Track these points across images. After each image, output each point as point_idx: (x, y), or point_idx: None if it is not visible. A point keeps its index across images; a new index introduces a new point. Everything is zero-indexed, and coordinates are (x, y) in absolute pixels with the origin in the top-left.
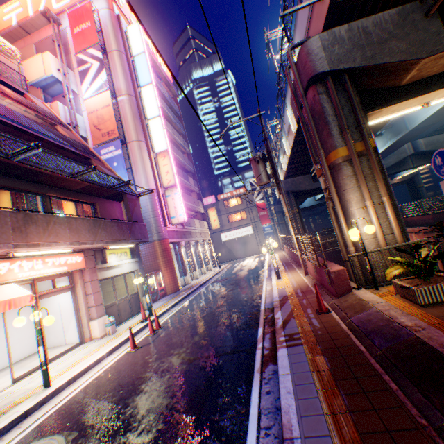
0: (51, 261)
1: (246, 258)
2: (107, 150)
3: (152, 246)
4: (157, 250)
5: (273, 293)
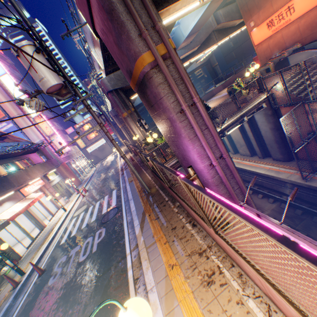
0: (35, 184)
1: (108, 157)
2: (1, 126)
3: (58, 168)
4: (62, 169)
5: (122, 163)
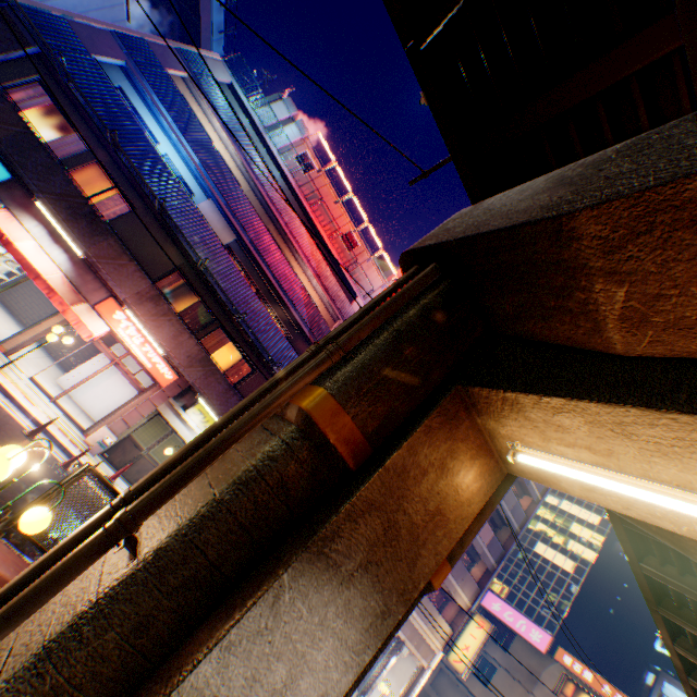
0: (149, 349)
1: None
2: None
3: None
4: None
5: None
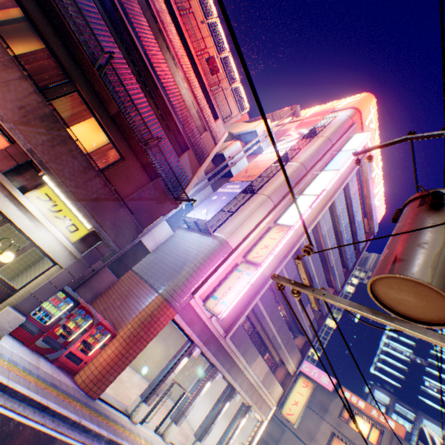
0: None
1: None
2: (232, 186)
3: (151, 296)
4: (148, 305)
5: None
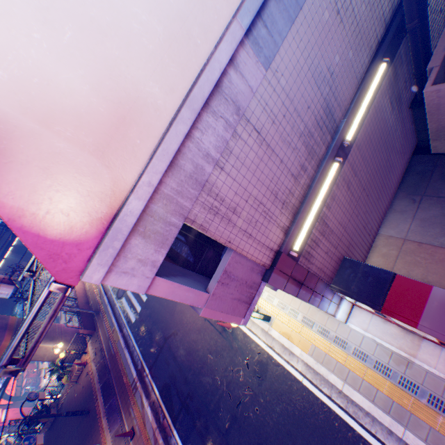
0: None
1: None
2: None
3: None
4: None
5: None
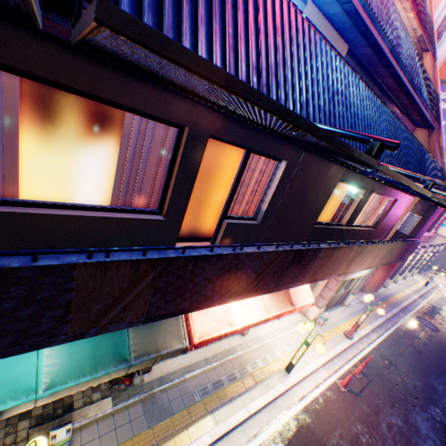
0: None
1: None
2: None
3: None
4: None
5: None
